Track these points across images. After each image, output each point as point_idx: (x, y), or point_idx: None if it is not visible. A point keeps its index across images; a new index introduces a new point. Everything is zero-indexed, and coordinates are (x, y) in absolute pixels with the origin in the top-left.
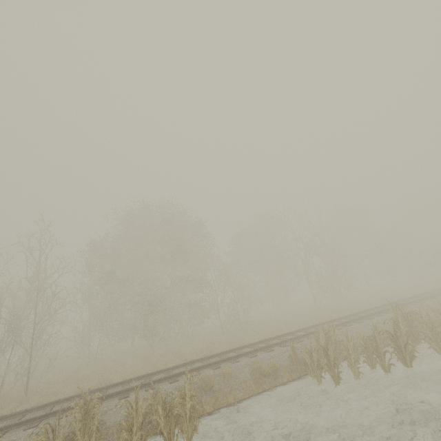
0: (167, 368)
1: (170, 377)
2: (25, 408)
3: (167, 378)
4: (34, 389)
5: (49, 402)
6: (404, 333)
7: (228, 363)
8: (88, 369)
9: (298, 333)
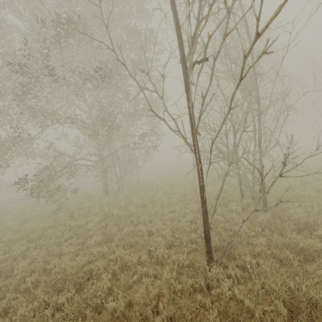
0: None
1: None
2: None
3: None
4: None
5: None
6: None
7: None
8: None
9: None
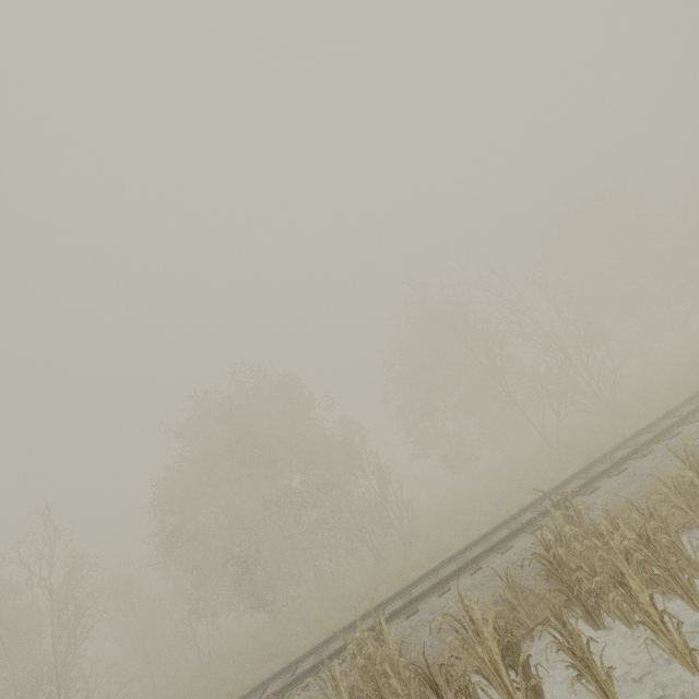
0: None
1: None
2: None
3: None
4: None
5: None
6: (484, 657)
7: None
8: None
9: (417, 588)
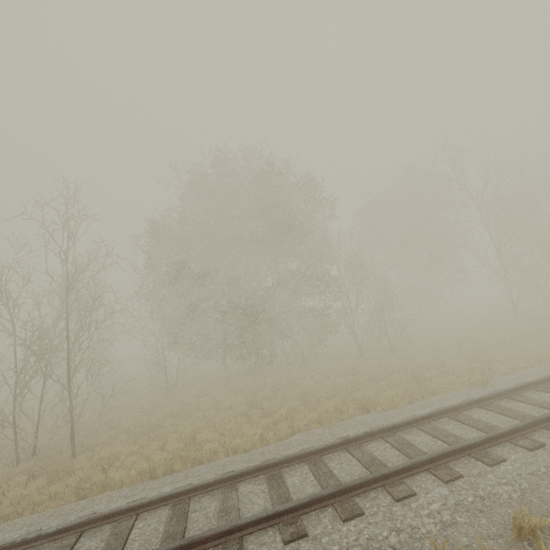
0: (310, 452)
1: (335, 494)
2: (23, 537)
3: (329, 497)
4: (85, 441)
5: (71, 524)
6: None
7: (469, 460)
8: (164, 408)
9: None
